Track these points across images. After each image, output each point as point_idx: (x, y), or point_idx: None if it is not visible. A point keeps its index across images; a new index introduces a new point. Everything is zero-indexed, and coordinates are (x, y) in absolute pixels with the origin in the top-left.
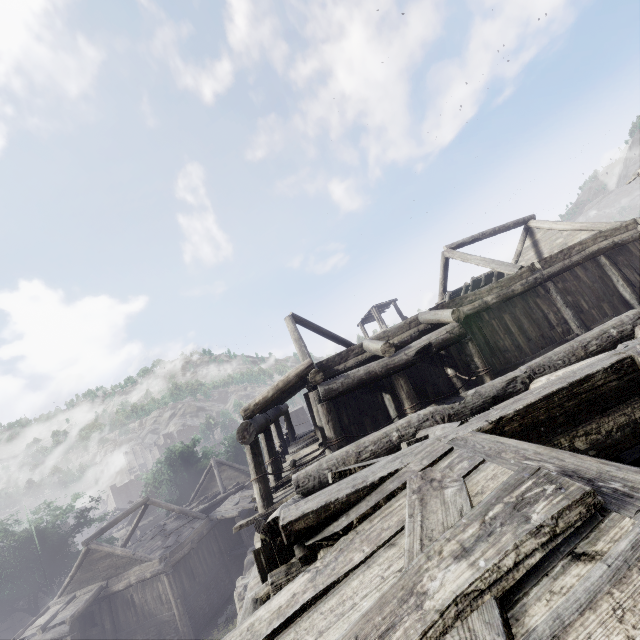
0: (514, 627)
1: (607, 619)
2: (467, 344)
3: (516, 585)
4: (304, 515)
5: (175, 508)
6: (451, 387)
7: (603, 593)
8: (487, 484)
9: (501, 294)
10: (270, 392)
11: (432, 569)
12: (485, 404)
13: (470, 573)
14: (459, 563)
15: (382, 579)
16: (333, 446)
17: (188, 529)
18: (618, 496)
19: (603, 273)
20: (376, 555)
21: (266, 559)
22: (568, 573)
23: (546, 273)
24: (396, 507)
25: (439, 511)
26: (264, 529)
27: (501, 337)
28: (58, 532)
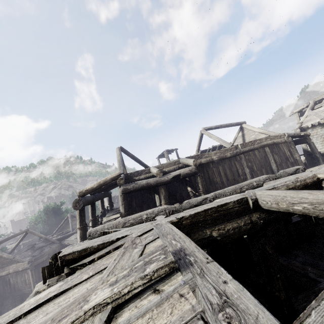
0: (112, 322)
1: (143, 323)
2: (197, 177)
3: (127, 301)
4: (72, 252)
5: (43, 236)
6: (188, 196)
7: (150, 310)
8: (152, 249)
9: (220, 156)
10: (95, 185)
11: (99, 289)
12: (190, 208)
13: (108, 294)
14: (109, 288)
15: (86, 290)
16: (122, 217)
17: (48, 248)
18: (188, 264)
19: (266, 155)
20: (93, 277)
21: (48, 272)
22: (147, 298)
23: (242, 150)
24: (115, 254)
25: (125, 259)
26: (52, 257)
27: (216, 176)
28: None
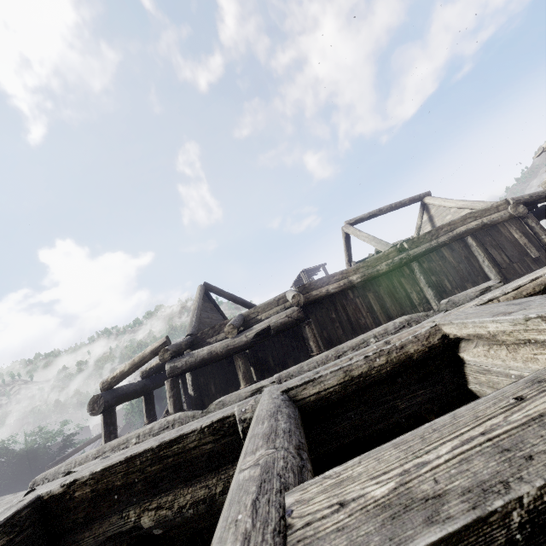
0: None
1: None
2: (304, 328)
3: None
4: None
5: None
6: None
7: None
8: None
9: (366, 273)
10: (127, 366)
11: None
12: None
13: None
14: None
15: None
16: None
17: None
18: None
19: (470, 253)
20: None
21: None
22: None
23: (412, 253)
24: None
25: None
26: None
27: (363, 315)
28: (46, 452)
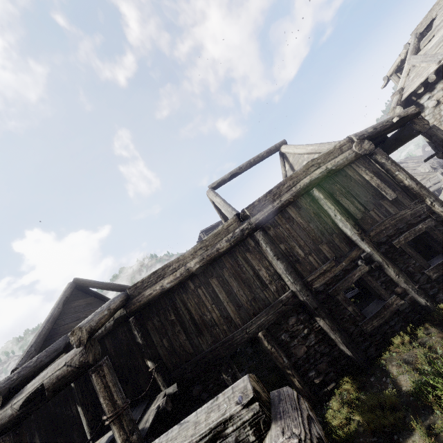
0: None
1: None
2: (91, 377)
3: None
4: None
5: None
6: (152, 383)
7: None
8: None
9: (205, 256)
10: None
11: None
12: None
13: None
14: None
15: None
16: None
17: None
18: None
19: (319, 208)
20: None
21: None
22: None
23: (254, 221)
24: None
25: None
26: None
27: (208, 308)
28: None
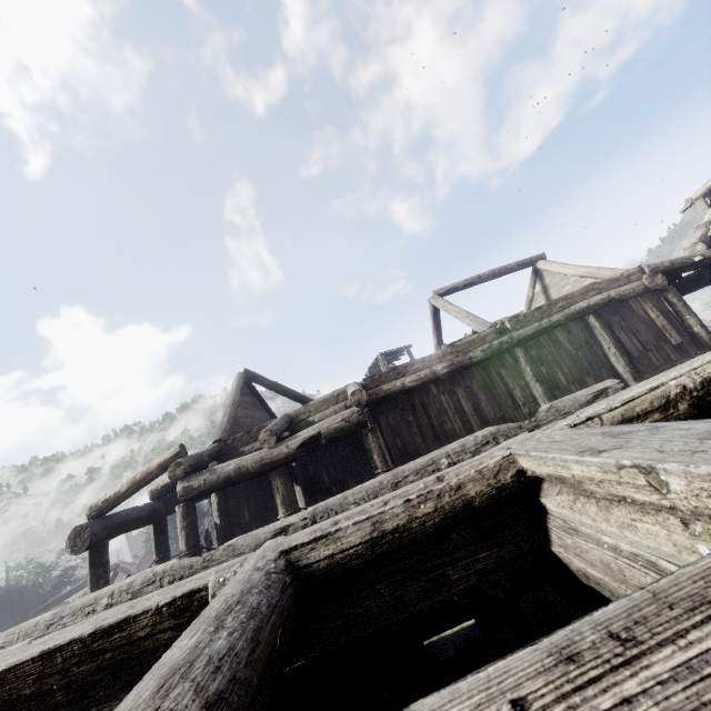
0: None
1: None
2: (367, 436)
3: None
4: None
5: None
6: None
7: None
8: None
9: (455, 362)
10: (124, 486)
11: None
12: None
13: None
14: None
15: None
16: None
17: None
18: None
19: (591, 337)
20: None
21: None
22: None
23: (516, 336)
24: None
25: None
26: None
27: (450, 417)
28: (35, 592)
